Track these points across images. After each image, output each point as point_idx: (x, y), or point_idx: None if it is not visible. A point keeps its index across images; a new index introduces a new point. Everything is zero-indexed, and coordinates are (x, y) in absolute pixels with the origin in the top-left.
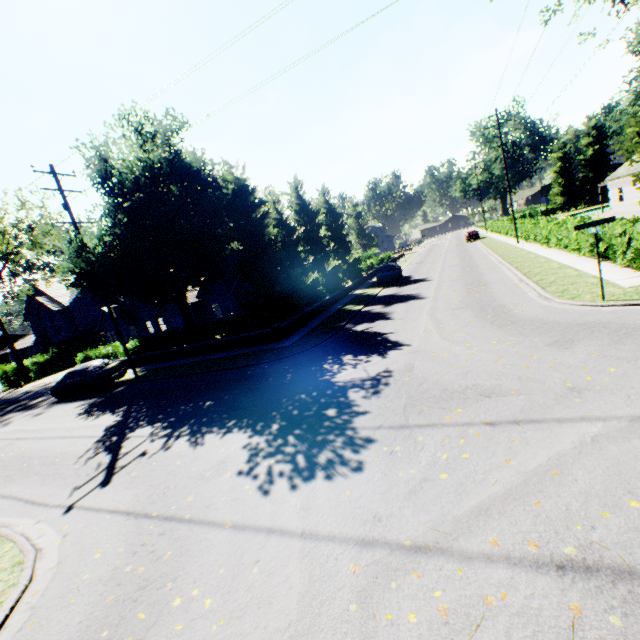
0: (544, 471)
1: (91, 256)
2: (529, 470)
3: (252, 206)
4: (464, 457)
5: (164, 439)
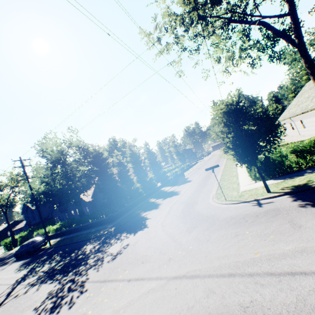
0: (119, 309)
1: (33, 191)
2: (116, 309)
3: (102, 161)
4: (105, 300)
5: (29, 286)
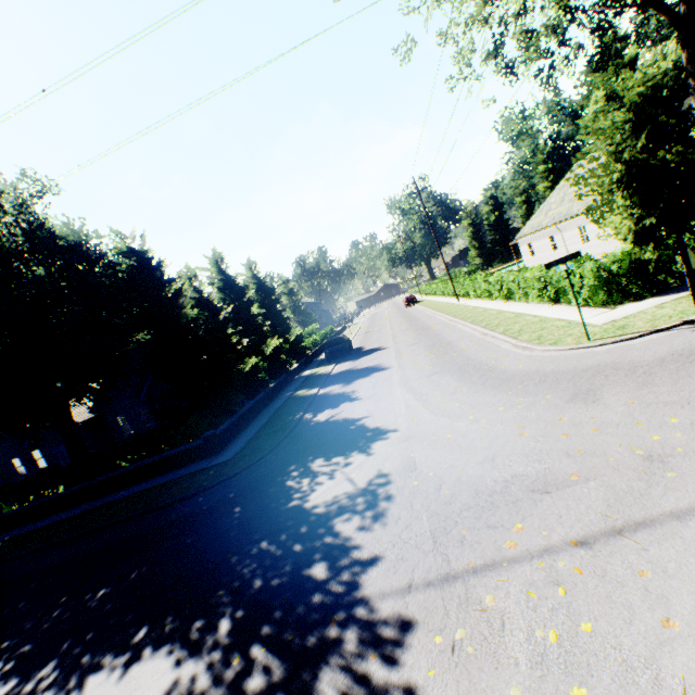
0: None
1: None
2: None
3: (159, 283)
4: (587, 630)
5: None
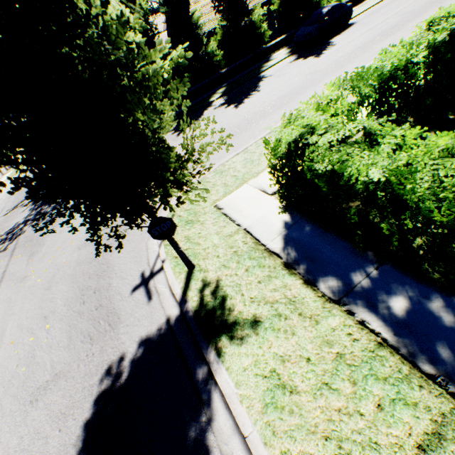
0: None
1: None
2: None
3: None
4: None
5: None
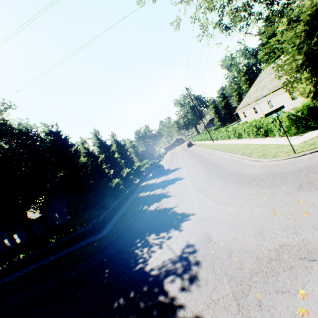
0: None
1: None
2: None
3: (66, 146)
4: None
5: None
